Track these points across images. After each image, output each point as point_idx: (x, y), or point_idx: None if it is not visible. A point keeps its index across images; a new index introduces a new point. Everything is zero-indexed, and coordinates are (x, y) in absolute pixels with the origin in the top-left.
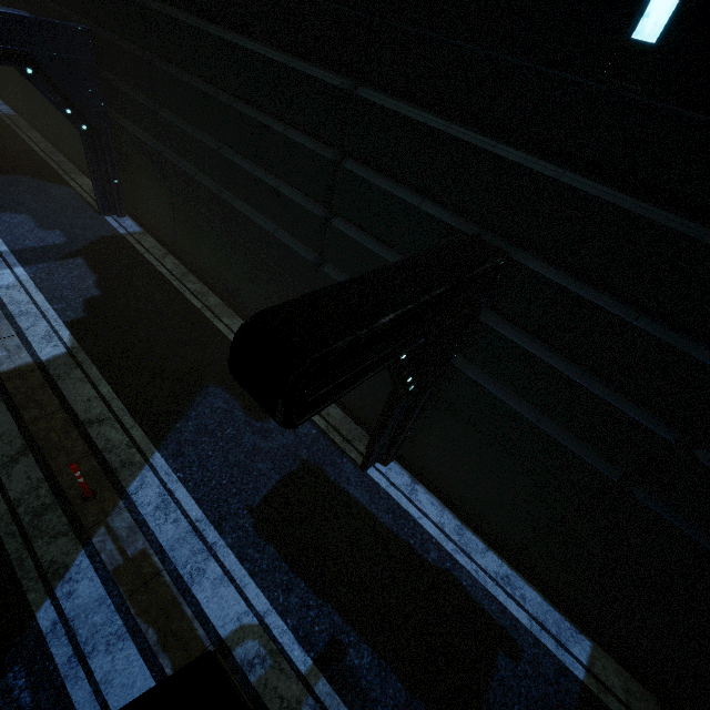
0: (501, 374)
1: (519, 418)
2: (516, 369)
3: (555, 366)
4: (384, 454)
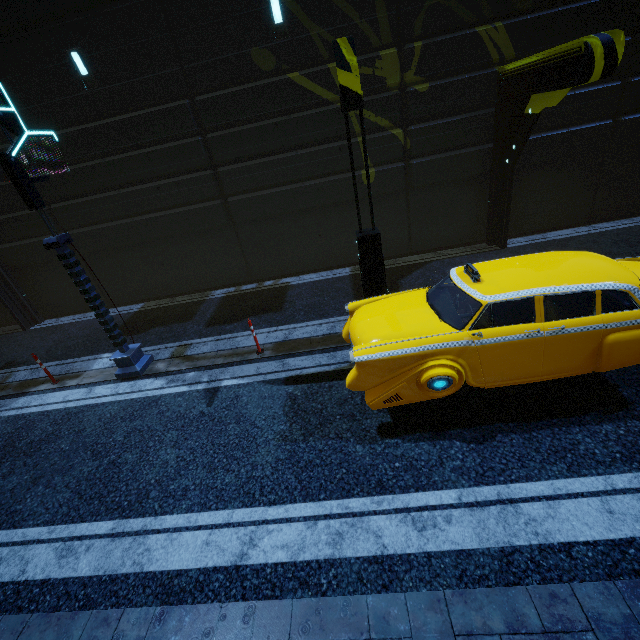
0: (6, 236)
1: (28, 246)
2: (5, 230)
3: (6, 218)
4: (31, 317)
